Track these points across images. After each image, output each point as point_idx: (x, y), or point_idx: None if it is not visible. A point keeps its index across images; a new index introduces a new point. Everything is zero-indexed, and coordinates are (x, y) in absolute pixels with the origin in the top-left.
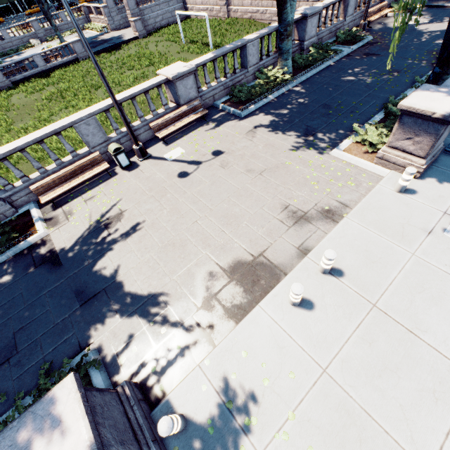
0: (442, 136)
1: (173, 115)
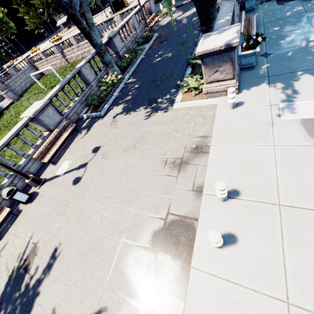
0: (235, 58)
1: (49, 140)
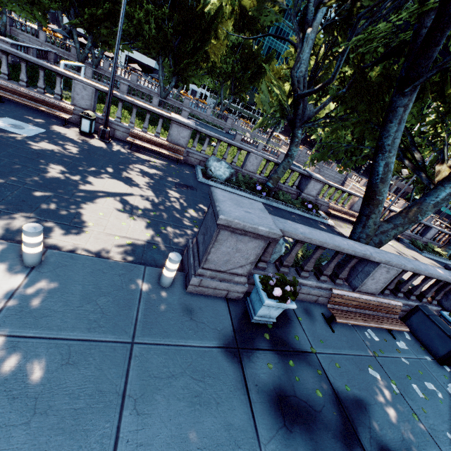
0: None
1: None
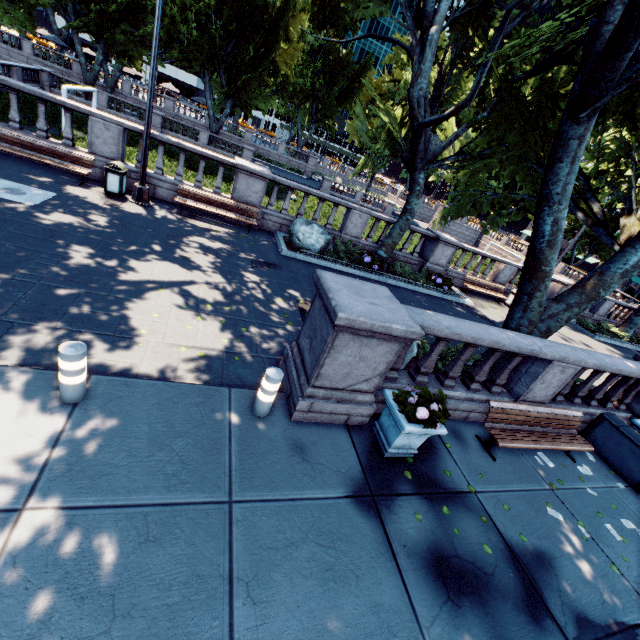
0: None
1: None
